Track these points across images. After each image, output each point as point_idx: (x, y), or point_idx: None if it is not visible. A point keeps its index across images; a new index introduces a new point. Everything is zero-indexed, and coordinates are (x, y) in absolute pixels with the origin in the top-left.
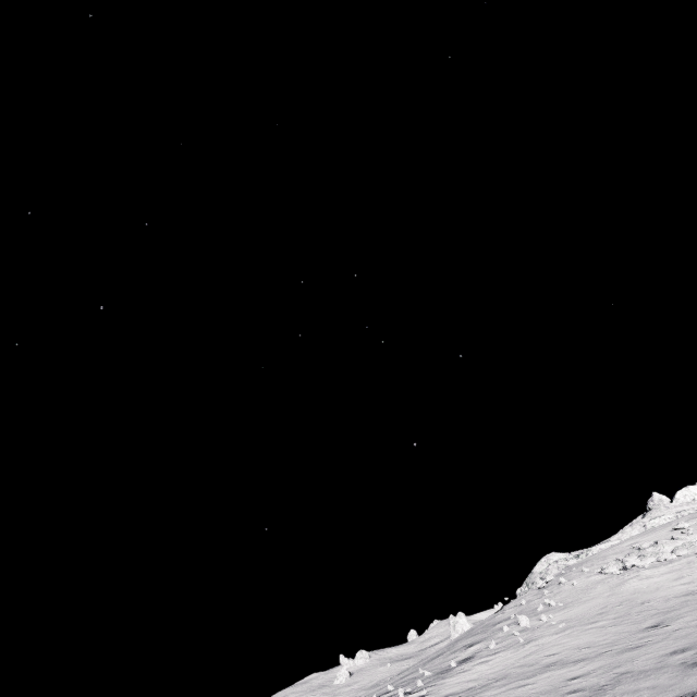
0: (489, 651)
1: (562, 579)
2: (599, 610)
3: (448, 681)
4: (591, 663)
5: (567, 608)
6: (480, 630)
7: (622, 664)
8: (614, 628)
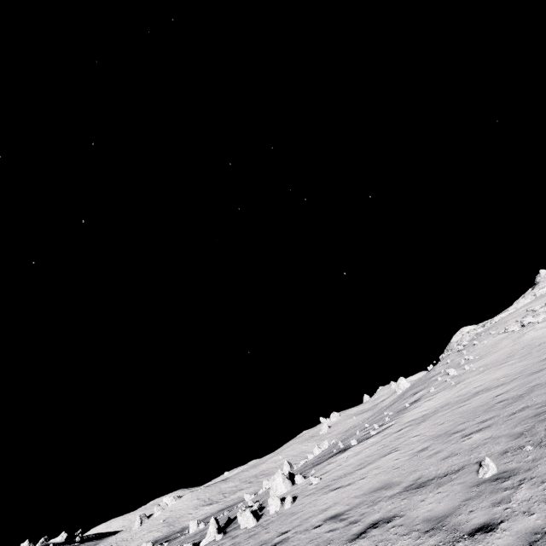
0: (431, 394)
1: (475, 342)
2: (507, 355)
3: (406, 414)
4: (509, 385)
5: (483, 358)
6: (420, 383)
7: (532, 381)
8: (521, 363)
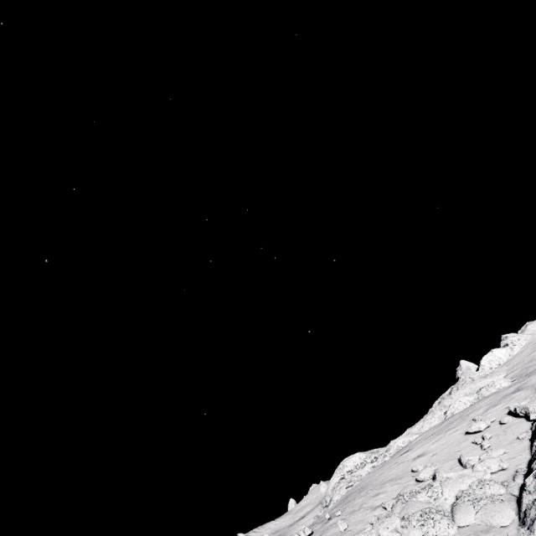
0: None
1: None
2: None
3: None
4: None
5: None
6: None
7: None
8: None
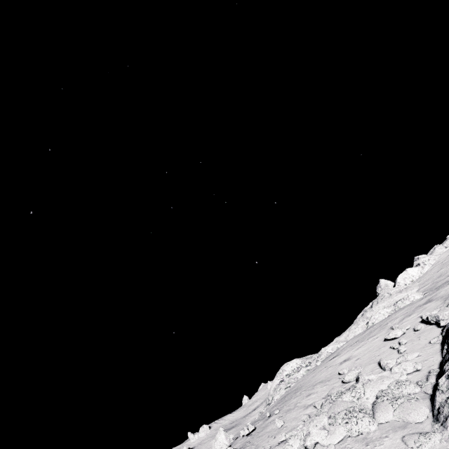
0: None
1: None
2: None
3: None
4: None
5: None
6: None
7: None
8: None
